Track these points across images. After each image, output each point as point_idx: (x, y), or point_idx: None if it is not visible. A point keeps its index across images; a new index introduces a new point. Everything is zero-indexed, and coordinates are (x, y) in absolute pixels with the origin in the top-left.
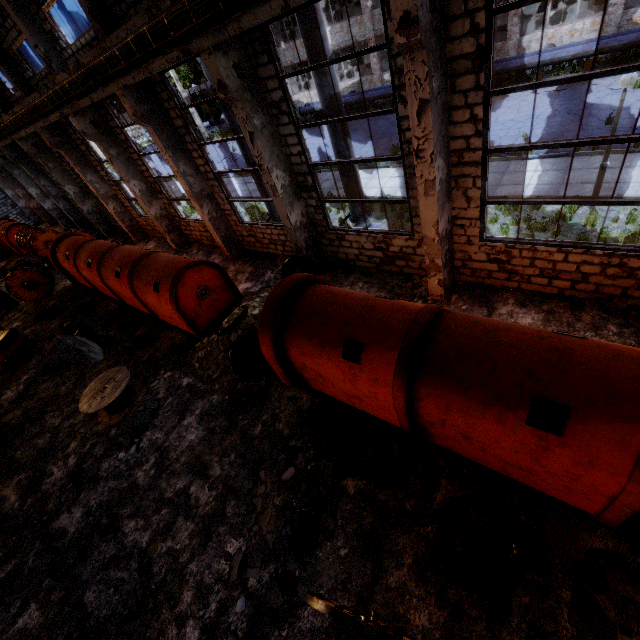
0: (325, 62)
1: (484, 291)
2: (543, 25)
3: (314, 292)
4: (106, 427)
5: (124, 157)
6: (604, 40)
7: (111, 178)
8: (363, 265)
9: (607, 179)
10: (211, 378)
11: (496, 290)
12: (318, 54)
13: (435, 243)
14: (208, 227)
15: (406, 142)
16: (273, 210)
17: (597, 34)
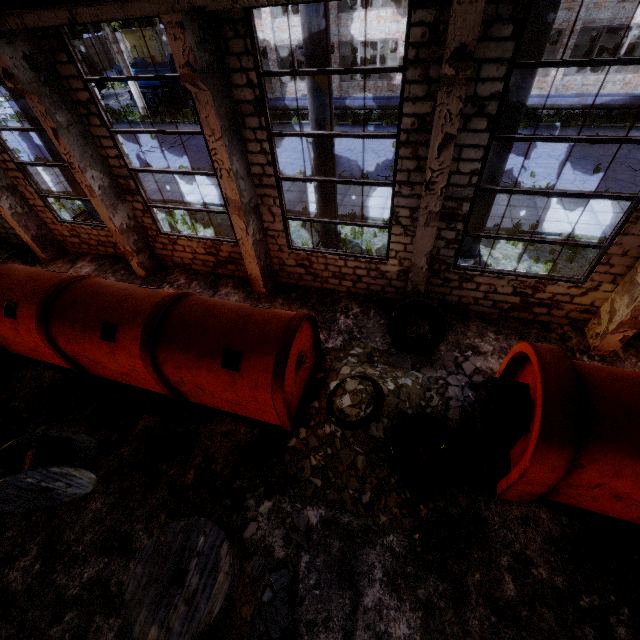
0: (613, 59)
1: None
2: None
3: (600, 378)
4: None
5: (78, 129)
6: (554, 98)
7: (12, 158)
8: (479, 310)
9: None
10: (362, 503)
11: None
12: (540, 45)
13: None
14: (244, 253)
15: None
16: (332, 233)
17: (539, 91)
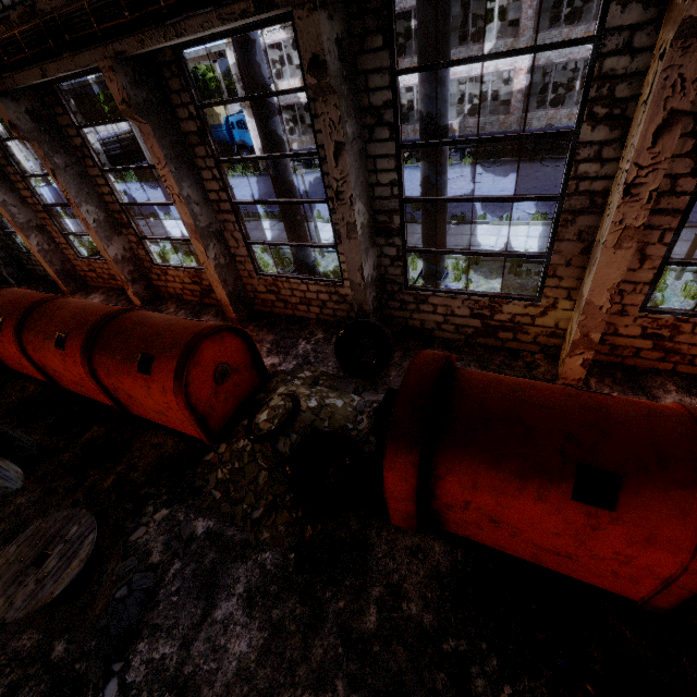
0: (481, 55)
1: (628, 373)
2: (531, 109)
3: (474, 382)
4: (40, 639)
5: (75, 170)
6: None
7: (39, 201)
8: (444, 336)
9: (674, 251)
10: (251, 518)
11: (642, 372)
12: (439, 54)
13: (601, 312)
14: (210, 277)
15: (576, 177)
16: (303, 260)
17: None
